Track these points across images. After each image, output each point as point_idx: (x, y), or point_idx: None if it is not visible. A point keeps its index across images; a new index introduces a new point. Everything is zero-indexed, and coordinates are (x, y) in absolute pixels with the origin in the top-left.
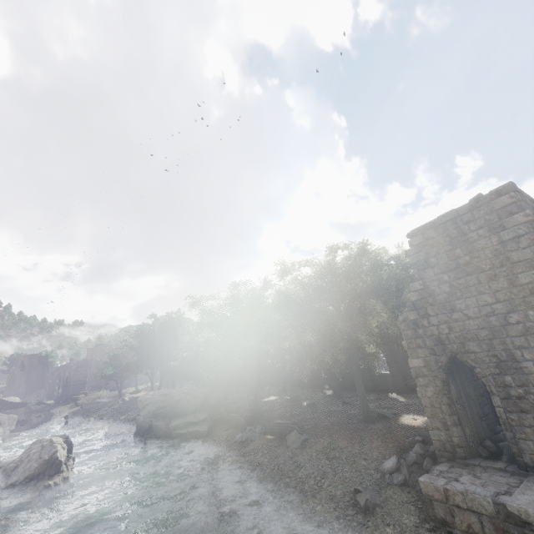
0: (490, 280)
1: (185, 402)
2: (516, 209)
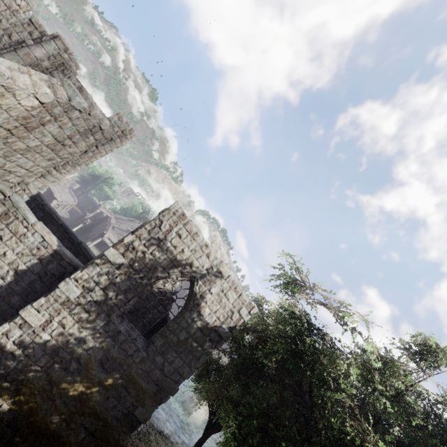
0: None
1: None
2: None
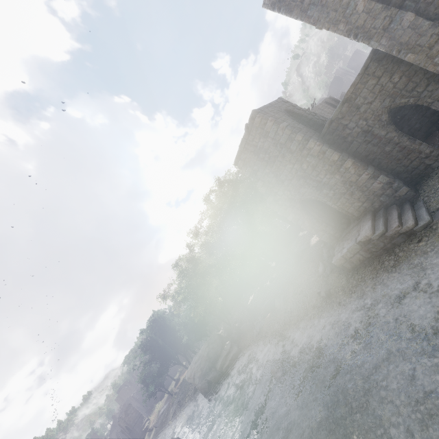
0: (283, 158)
1: (212, 350)
2: (265, 121)
